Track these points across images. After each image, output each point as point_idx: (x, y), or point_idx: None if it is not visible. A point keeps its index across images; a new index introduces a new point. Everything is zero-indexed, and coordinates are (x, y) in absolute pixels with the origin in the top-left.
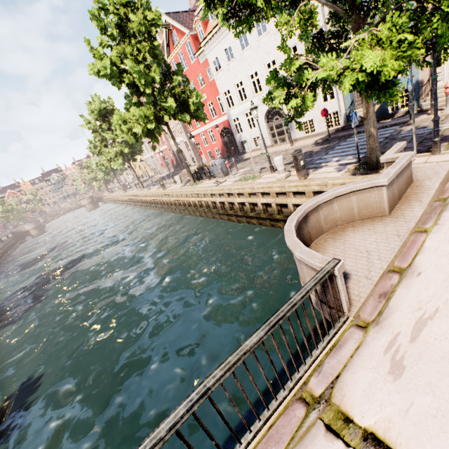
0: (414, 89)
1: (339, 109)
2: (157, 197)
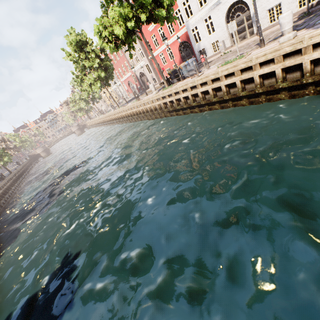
0: None
1: None
2: (133, 109)
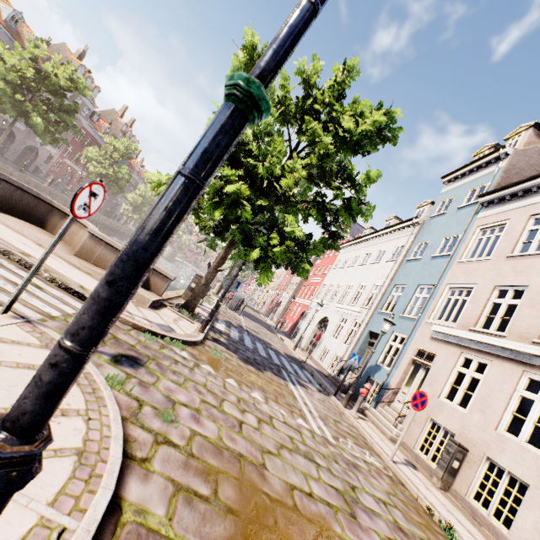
0: (382, 390)
1: (342, 356)
2: None
